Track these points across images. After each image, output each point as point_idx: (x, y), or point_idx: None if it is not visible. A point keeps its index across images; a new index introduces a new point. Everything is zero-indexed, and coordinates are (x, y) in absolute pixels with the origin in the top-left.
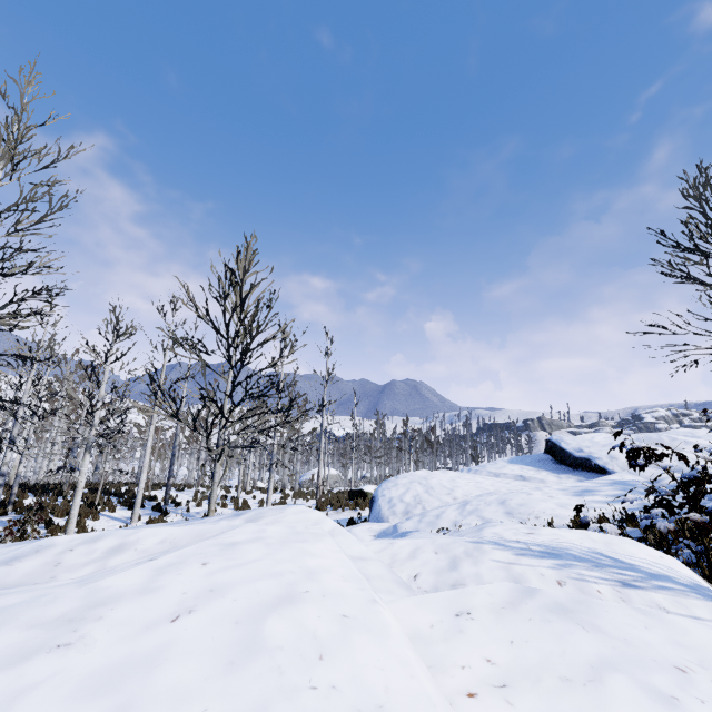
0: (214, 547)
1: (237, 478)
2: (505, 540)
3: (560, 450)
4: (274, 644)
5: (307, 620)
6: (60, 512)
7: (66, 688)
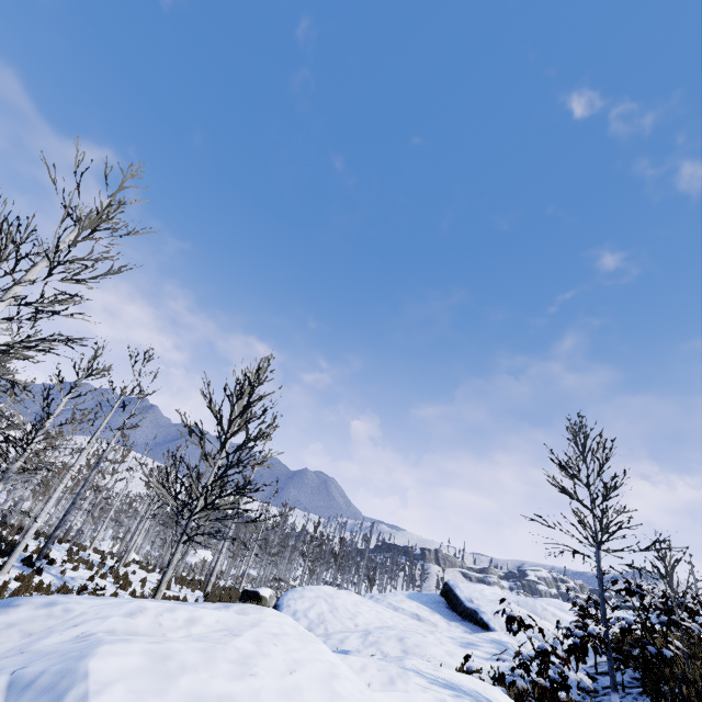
0: (267, 634)
1: (107, 541)
2: (422, 670)
3: (454, 595)
4: (344, 694)
5: (348, 688)
6: None
7: (272, 693)
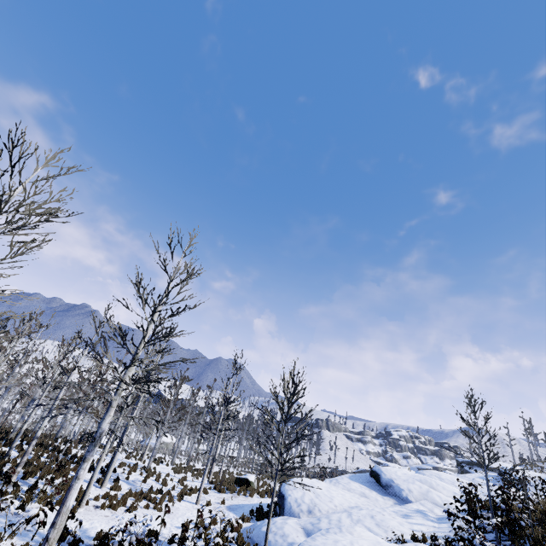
0: None
1: None
2: None
3: (381, 477)
4: None
5: None
6: (48, 469)
7: None
